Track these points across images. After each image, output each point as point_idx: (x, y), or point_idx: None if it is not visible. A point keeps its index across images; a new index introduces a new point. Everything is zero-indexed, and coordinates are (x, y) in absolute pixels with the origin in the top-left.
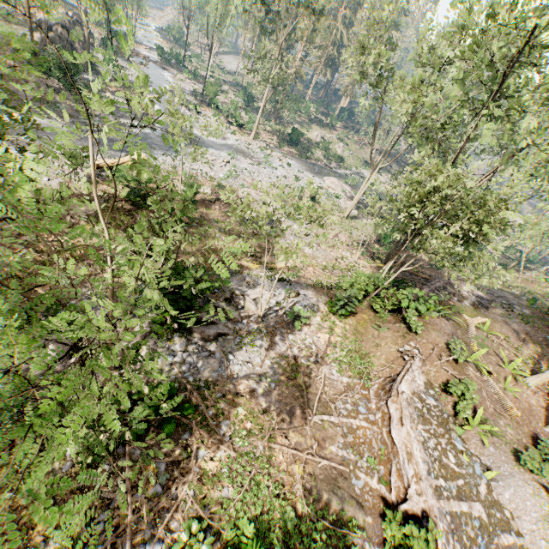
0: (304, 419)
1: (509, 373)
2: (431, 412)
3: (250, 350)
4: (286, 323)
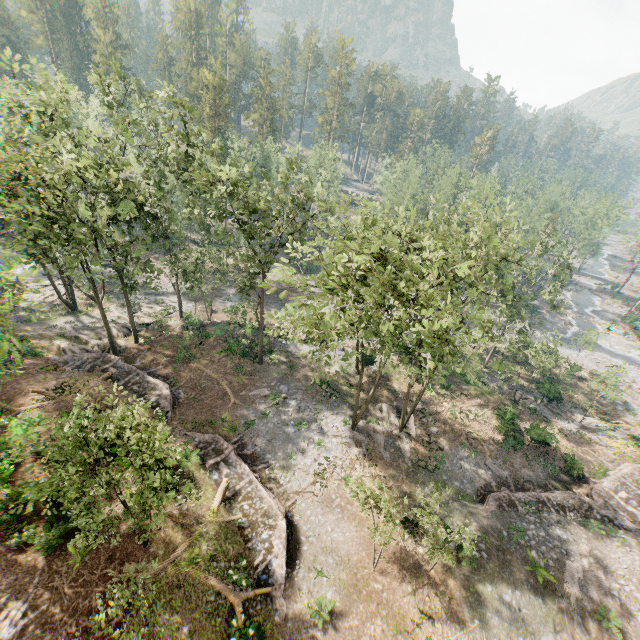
0: (580, 446)
1: None
2: None
3: (569, 424)
4: (595, 431)
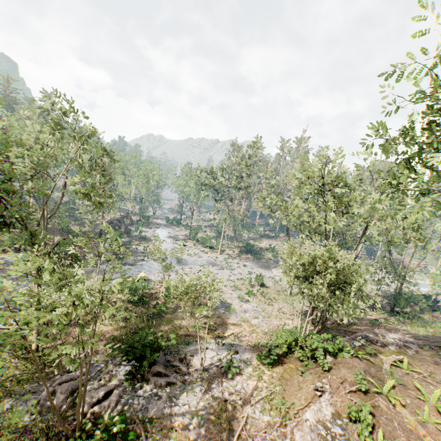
0: None
1: (432, 406)
2: (336, 438)
3: (190, 395)
4: (222, 374)
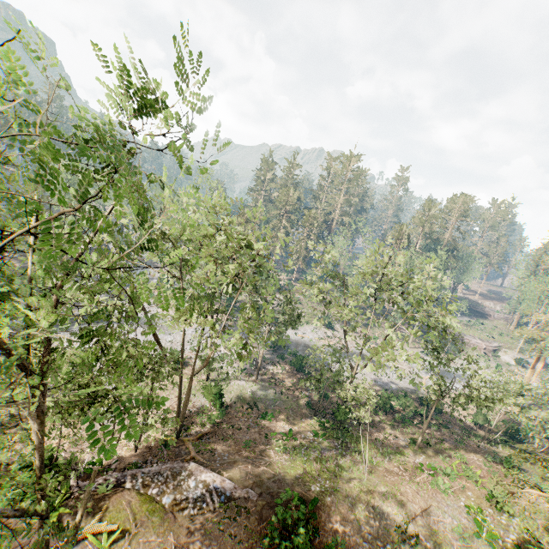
0: None
1: None
2: None
3: None
4: None
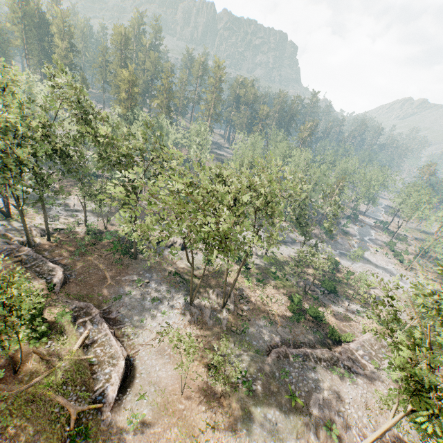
0: (343, 322)
1: None
2: (381, 343)
3: (339, 308)
4: (355, 313)
